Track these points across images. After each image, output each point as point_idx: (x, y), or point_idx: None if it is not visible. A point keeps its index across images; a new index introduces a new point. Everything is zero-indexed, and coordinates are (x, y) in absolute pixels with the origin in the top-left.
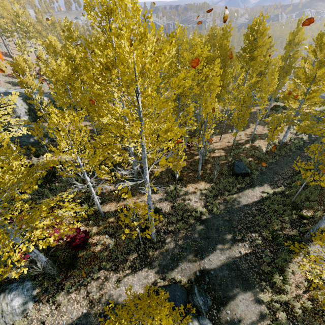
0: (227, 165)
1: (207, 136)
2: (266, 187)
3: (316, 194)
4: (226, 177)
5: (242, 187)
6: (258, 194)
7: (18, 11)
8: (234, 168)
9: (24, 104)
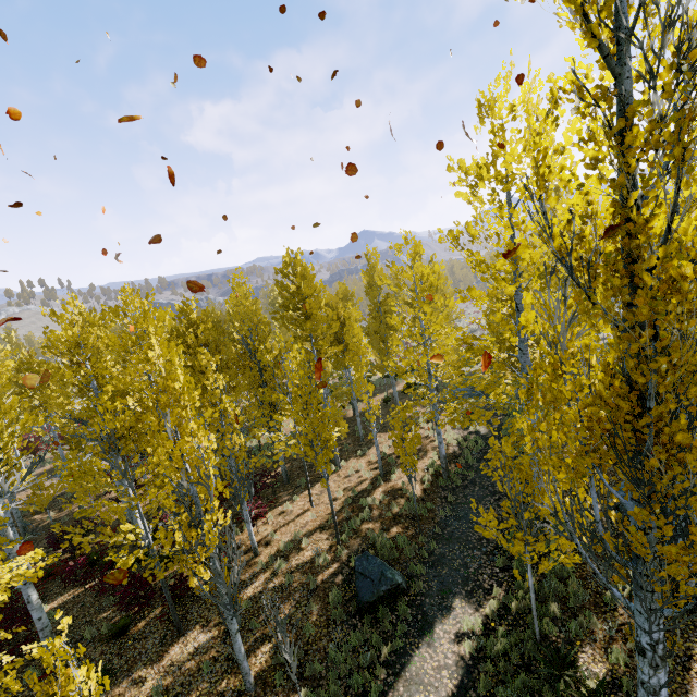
0: (339, 582)
1: (212, 538)
2: (462, 611)
3: (574, 580)
4: (344, 632)
5: (401, 648)
6: (449, 653)
7: None
8: (357, 586)
9: None
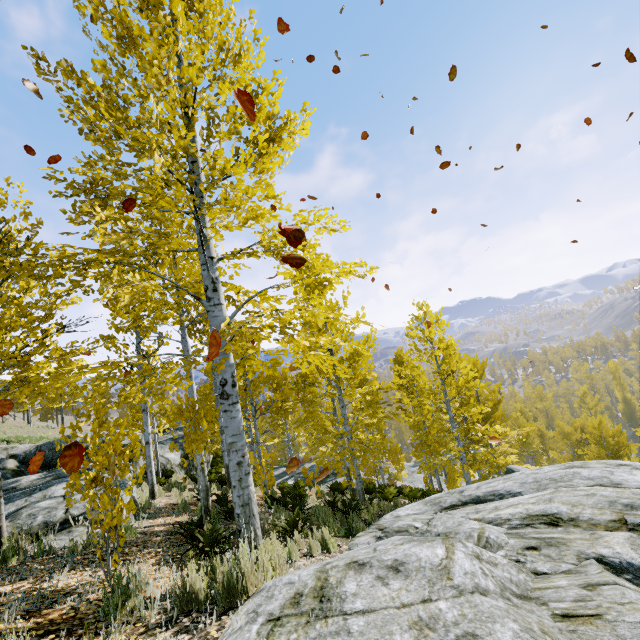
0: None
1: None
2: None
3: None
4: None
5: None
6: None
7: None
8: None
9: None
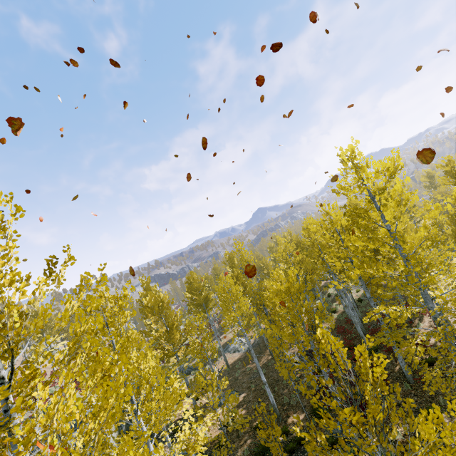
0: None
1: None
2: None
3: None
4: None
5: None
6: None
7: (38, 310)
8: None
9: (113, 429)
